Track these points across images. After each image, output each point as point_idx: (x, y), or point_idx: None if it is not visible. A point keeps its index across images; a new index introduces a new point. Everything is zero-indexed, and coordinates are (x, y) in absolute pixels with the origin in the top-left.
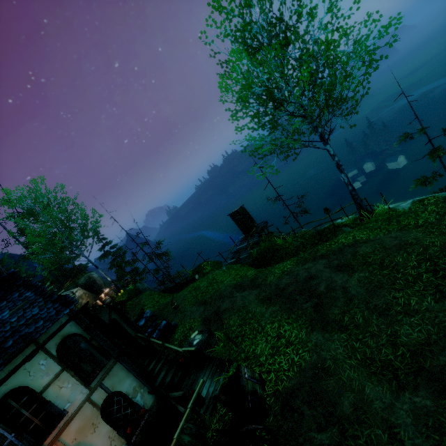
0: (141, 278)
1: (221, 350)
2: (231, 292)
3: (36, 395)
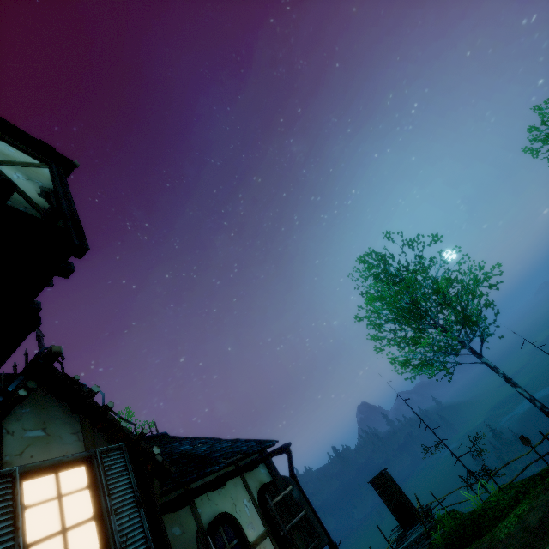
0: None
1: None
2: None
3: (247, 545)
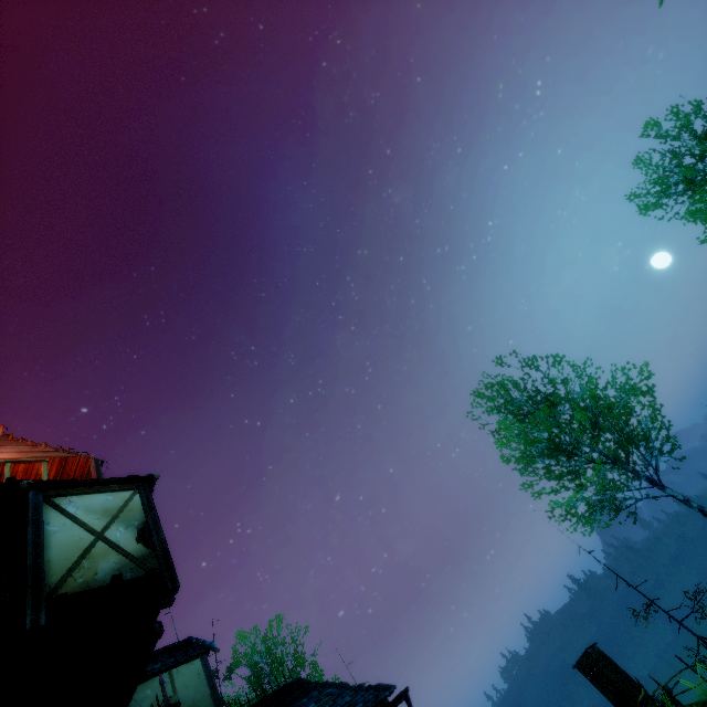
0: None
1: None
2: None
3: None
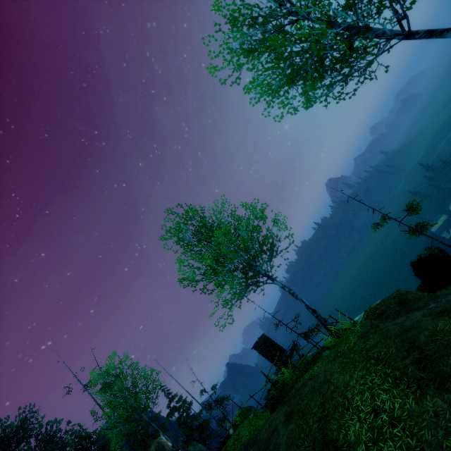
0: (208, 434)
1: None
2: None
3: None
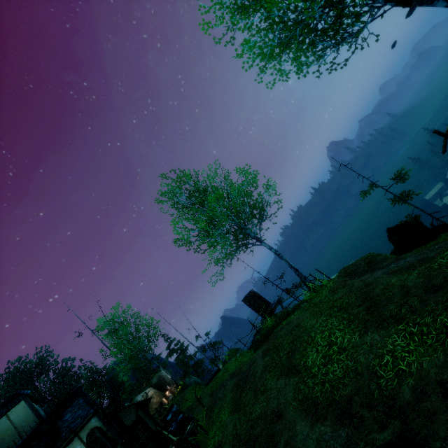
0: (202, 370)
1: (202, 438)
2: (227, 381)
3: None
